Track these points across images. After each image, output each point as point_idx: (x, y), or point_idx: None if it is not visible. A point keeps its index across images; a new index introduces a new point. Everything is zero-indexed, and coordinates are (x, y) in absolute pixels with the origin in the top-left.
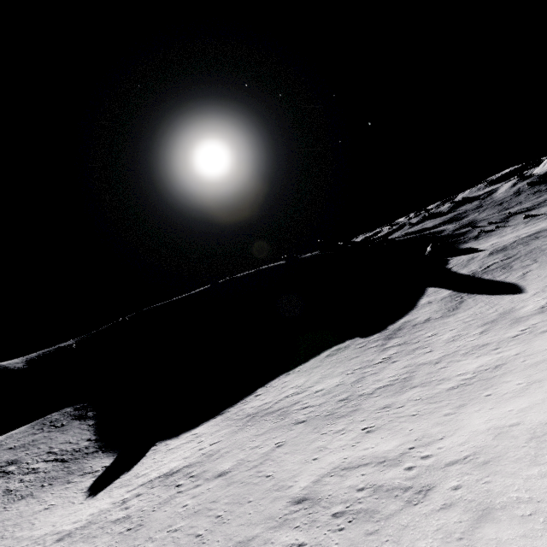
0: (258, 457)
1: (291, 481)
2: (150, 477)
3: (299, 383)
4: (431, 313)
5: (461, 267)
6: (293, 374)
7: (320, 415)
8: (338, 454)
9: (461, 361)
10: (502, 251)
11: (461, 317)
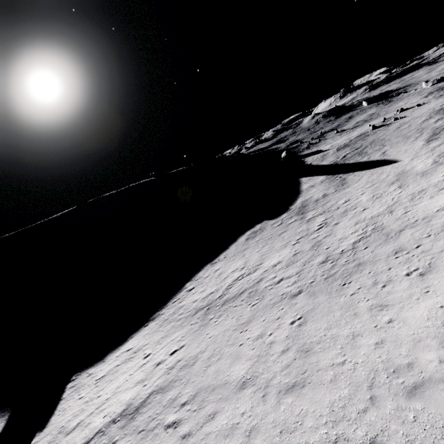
0: (284, 346)
1: (397, 358)
2: (94, 426)
3: (238, 266)
4: (322, 191)
5: (320, 161)
6: (221, 262)
7: (316, 281)
8: (420, 306)
9: (419, 204)
10: (347, 147)
11: (359, 186)
